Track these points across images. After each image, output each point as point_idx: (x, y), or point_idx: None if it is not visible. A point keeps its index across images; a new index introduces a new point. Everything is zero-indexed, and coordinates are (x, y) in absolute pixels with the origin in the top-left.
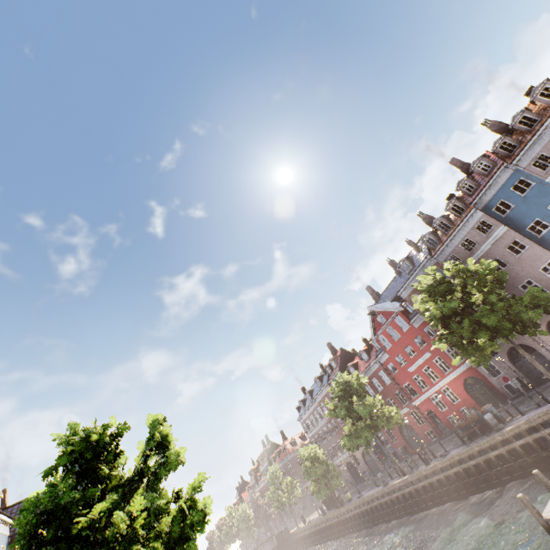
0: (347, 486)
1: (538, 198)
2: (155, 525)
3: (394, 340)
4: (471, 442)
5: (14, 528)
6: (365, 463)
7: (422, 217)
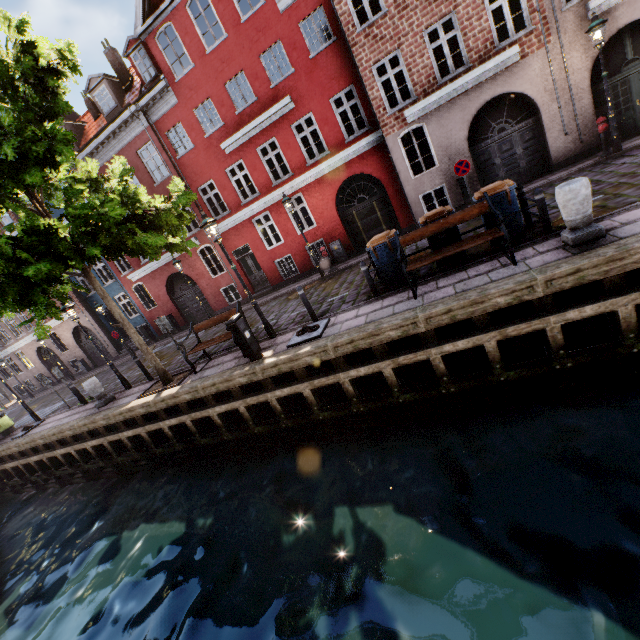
0: (38, 386)
1: None
2: None
3: (206, 49)
4: (417, 288)
5: None
6: (80, 348)
7: None
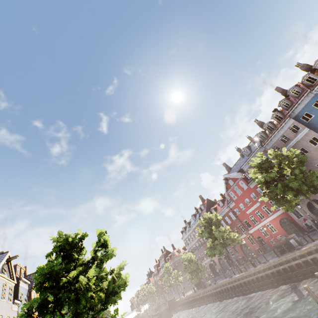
0: (209, 277)
1: None
2: (100, 284)
3: (238, 195)
4: (281, 255)
5: (30, 286)
6: (220, 265)
7: (257, 123)
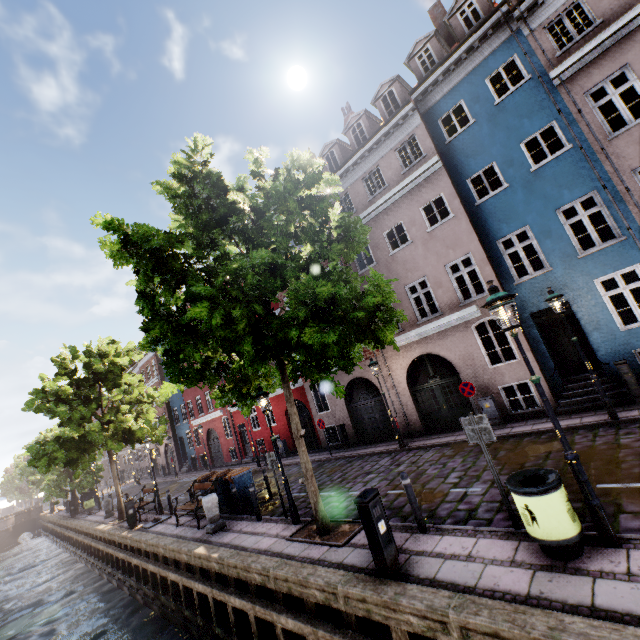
0: (146, 474)
1: (518, 115)
2: None
3: None
4: (193, 518)
5: None
6: (165, 457)
7: (346, 116)
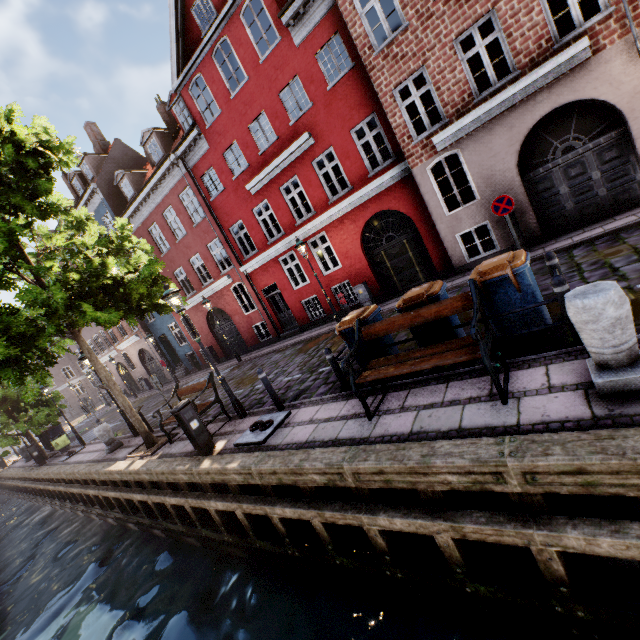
0: None
1: None
2: None
3: (230, 94)
4: (384, 396)
5: None
6: (144, 368)
7: None
